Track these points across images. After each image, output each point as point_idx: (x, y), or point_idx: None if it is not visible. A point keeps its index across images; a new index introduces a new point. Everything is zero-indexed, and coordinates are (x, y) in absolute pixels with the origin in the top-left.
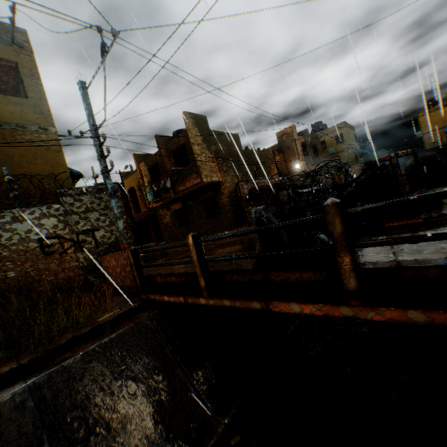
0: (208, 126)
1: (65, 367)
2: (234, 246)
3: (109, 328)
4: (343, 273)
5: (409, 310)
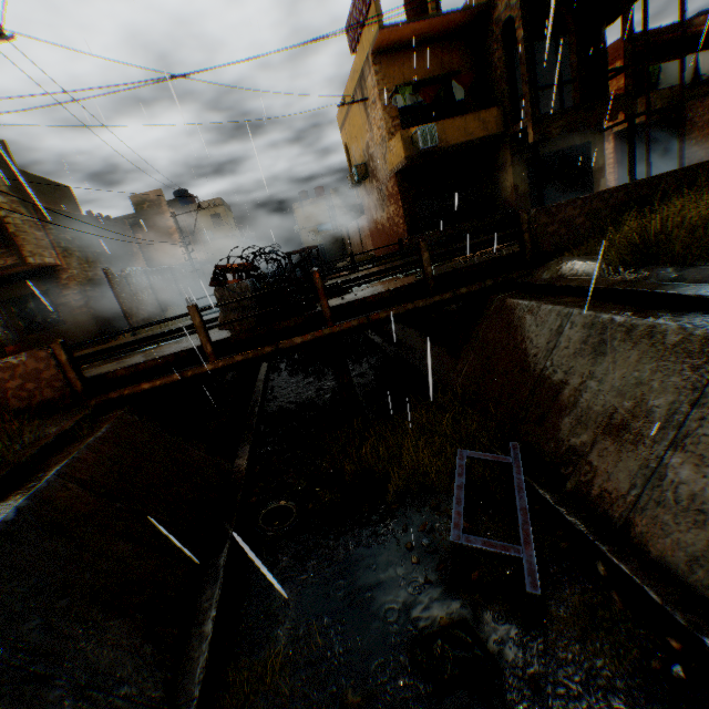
0: (15, 162)
1: (79, 458)
2: (158, 347)
3: (76, 436)
4: (324, 309)
5: (352, 321)
